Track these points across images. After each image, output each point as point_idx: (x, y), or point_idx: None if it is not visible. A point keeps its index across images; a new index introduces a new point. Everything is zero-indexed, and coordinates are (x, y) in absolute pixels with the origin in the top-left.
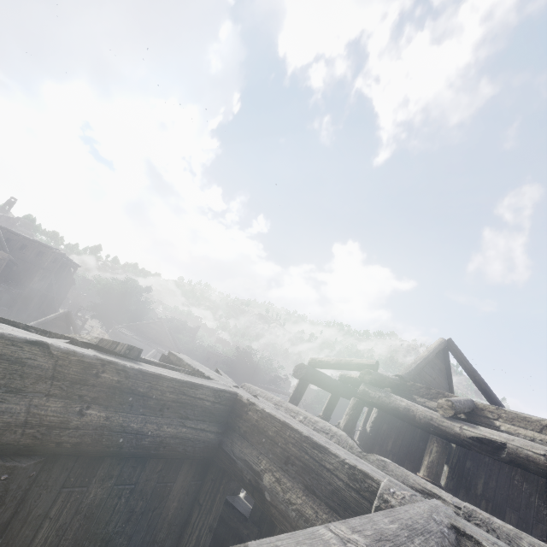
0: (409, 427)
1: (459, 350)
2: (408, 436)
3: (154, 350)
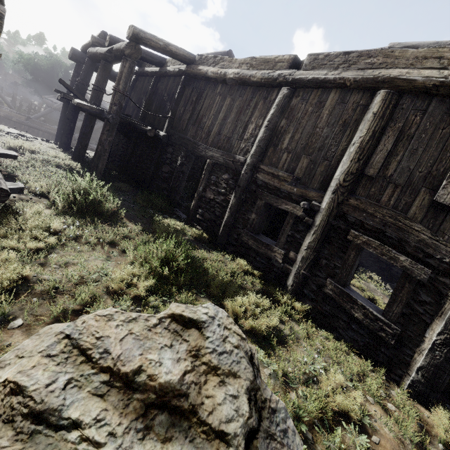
0: (141, 89)
1: None
2: (139, 94)
3: (61, 103)
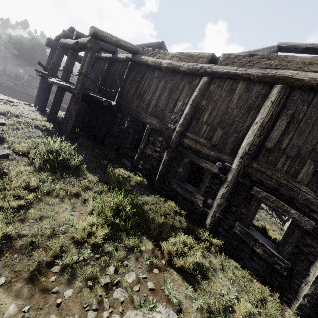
0: (98, 69)
1: (165, 48)
2: (97, 73)
3: None
